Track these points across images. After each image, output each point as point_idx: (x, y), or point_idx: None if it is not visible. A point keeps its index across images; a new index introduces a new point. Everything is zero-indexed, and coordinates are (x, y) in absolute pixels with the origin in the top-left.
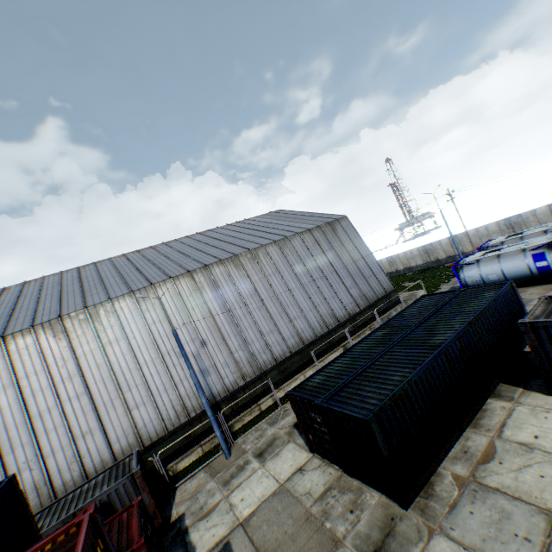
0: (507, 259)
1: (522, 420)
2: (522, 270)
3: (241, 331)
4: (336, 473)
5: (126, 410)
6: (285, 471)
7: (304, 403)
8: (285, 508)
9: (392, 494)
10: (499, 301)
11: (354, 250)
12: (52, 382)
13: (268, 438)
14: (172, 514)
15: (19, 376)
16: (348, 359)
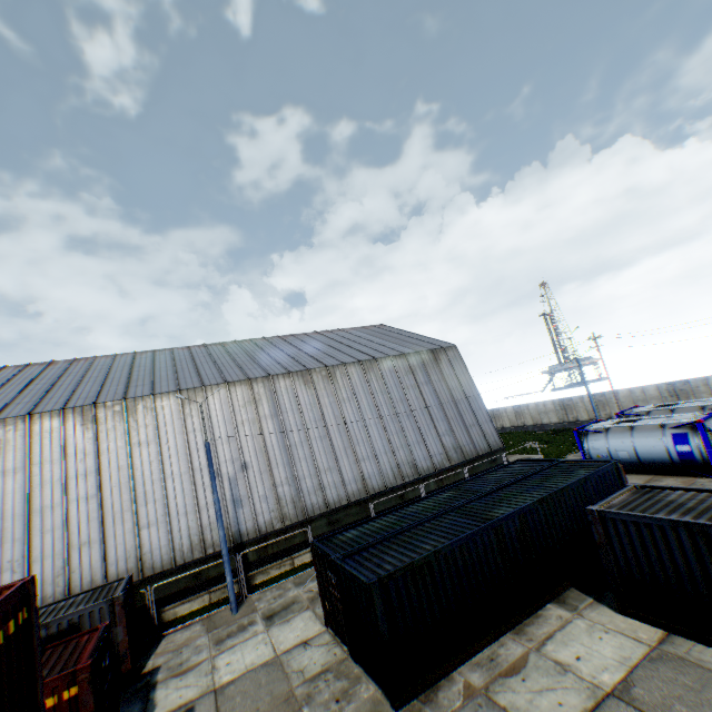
0: (642, 434)
1: (573, 635)
2: (659, 452)
3: (293, 461)
4: (341, 655)
5: (135, 526)
6: (287, 641)
7: (324, 557)
8: (268, 682)
9: (385, 688)
10: (594, 482)
11: (458, 389)
12: (65, 475)
13: (287, 600)
14: (148, 664)
15: (34, 461)
16: (395, 517)
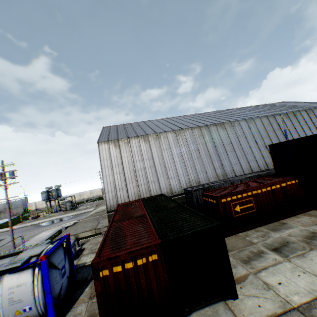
0: None
1: None
2: None
3: None
4: None
5: (247, 161)
6: None
7: None
8: None
9: None
10: None
11: None
12: (223, 143)
13: None
14: None
15: (213, 139)
16: None
